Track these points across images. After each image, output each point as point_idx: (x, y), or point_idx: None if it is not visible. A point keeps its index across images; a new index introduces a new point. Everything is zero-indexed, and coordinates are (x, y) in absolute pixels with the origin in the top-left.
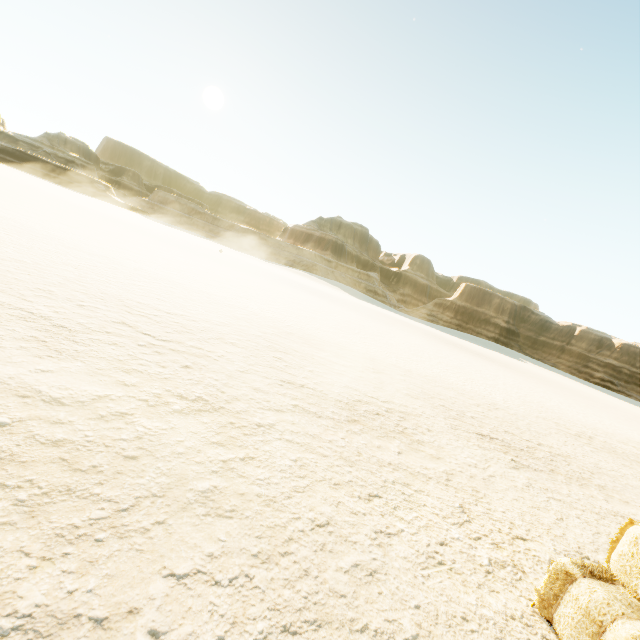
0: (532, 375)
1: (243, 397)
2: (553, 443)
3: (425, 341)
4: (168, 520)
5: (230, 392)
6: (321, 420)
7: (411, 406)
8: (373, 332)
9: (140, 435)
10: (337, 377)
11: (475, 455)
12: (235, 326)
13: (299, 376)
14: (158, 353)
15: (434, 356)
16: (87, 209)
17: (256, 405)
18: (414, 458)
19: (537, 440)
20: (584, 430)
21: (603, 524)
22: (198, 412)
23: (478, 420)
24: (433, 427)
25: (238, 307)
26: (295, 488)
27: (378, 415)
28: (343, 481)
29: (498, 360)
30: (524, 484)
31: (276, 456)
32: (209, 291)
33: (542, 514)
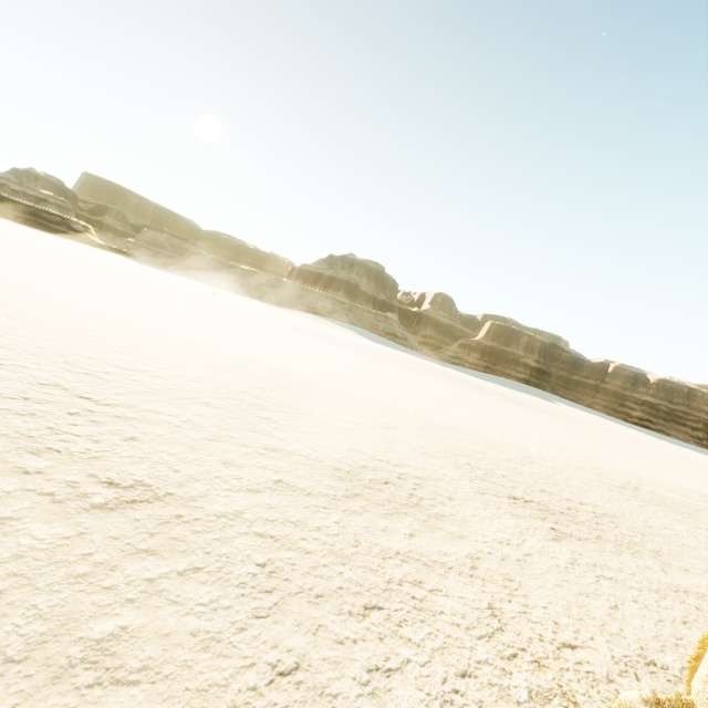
0: (567, 418)
1: (205, 476)
2: (596, 500)
3: (449, 387)
4: (18, 707)
5: (187, 470)
6: (310, 499)
7: (430, 468)
8: (390, 379)
9: (21, 552)
10: (339, 438)
11: (507, 527)
12: (216, 381)
13: (289, 440)
14: (94, 423)
15: (459, 403)
16: (57, 252)
17: (221, 486)
18: (430, 541)
19: (578, 498)
20: (628, 480)
21: (665, 606)
22: (130, 504)
23: (510, 479)
24: (456, 494)
25: (225, 358)
26: (255, 611)
27: (387, 484)
28: (329, 589)
29: (530, 404)
30: (568, 561)
31: (235, 561)
32: (191, 340)
33: (592, 603)
